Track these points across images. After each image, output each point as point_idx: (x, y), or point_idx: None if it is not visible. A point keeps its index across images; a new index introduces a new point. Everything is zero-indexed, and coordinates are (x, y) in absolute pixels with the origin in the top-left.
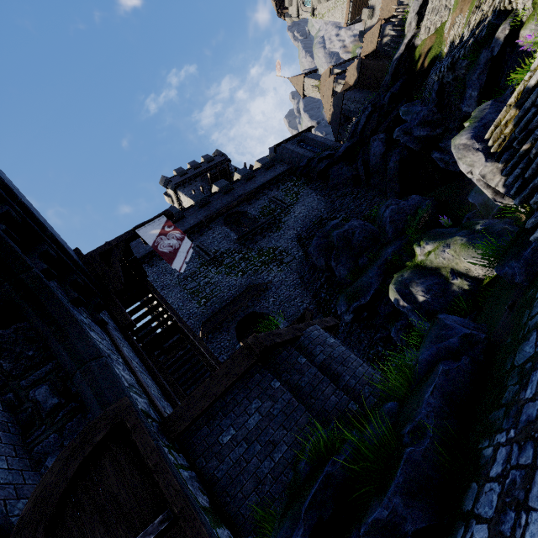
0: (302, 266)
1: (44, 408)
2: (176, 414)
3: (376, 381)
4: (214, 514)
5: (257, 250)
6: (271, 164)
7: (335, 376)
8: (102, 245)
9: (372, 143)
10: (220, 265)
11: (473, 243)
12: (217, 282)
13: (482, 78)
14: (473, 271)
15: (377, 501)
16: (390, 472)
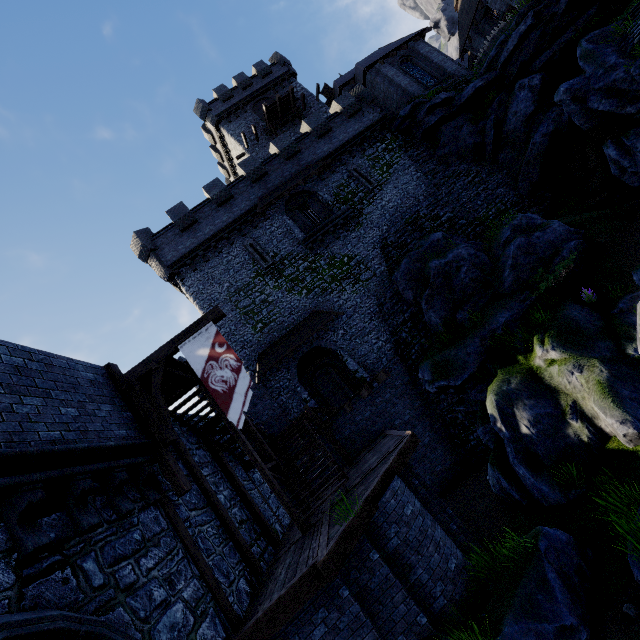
0: (383, 287)
1: None
2: (243, 639)
3: (450, 573)
4: None
5: (328, 257)
6: (357, 107)
7: (408, 567)
8: (138, 364)
9: (518, 92)
10: (280, 276)
11: (615, 390)
12: (276, 302)
13: None
14: (601, 420)
15: None
16: None
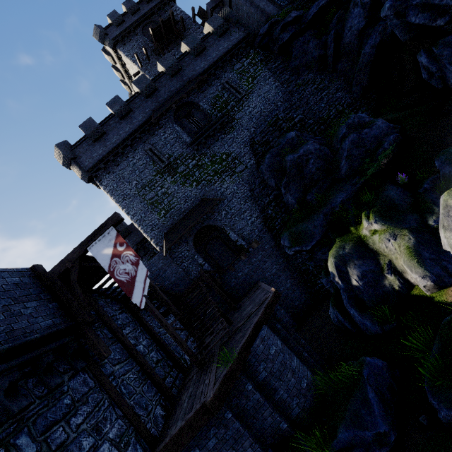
0: (253, 176)
1: None
2: None
3: (302, 390)
4: None
5: (210, 156)
6: (225, 28)
7: (273, 390)
8: (57, 264)
9: (352, 9)
10: (175, 173)
11: (419, 253)
12: (173, 193)
13: None
14: (408, 274)
15: None
16: None
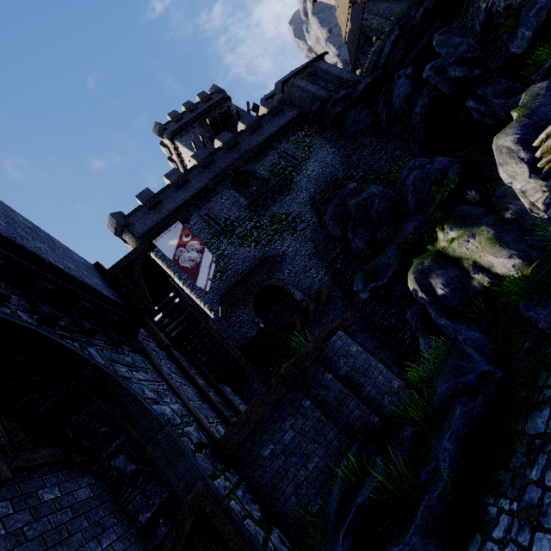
0: (316, 233)
1: (126, 473)
2: (223, 439)
3: (394, 389)
4: (265, 519)
5: (269, 216)
6: (279, 108)
7: (358, 387)
8: (121, 259)
9: (397, 80)
10: (232, 235)
11: (500, 239)
12: (230, 255)
13: (541, 15)
14: (496, 267)
15: (399, 535)
16: (410, 512)
